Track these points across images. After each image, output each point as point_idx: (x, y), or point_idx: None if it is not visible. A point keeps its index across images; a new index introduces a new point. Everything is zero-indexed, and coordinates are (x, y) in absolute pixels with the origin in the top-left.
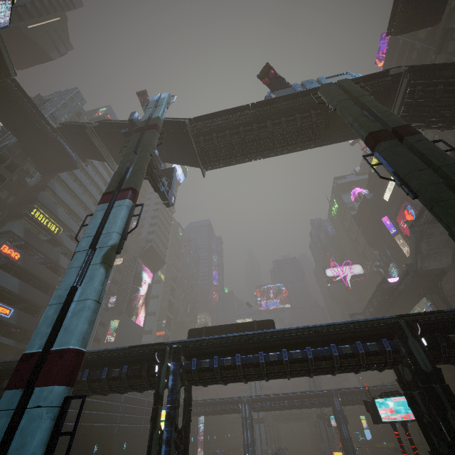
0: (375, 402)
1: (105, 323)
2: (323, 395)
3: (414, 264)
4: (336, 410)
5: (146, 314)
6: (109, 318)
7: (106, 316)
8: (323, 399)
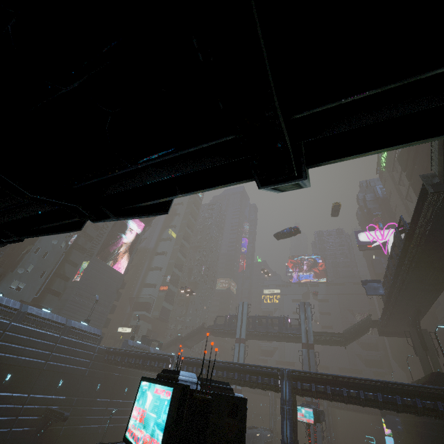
0: (139, 388)
1: (77, 264)
2: (268, 374)
3: (438, 173)
4: (282, 399)
5: (130, 262)
6: (82, 260)
7: (79, 257)
8: (268, 380)
